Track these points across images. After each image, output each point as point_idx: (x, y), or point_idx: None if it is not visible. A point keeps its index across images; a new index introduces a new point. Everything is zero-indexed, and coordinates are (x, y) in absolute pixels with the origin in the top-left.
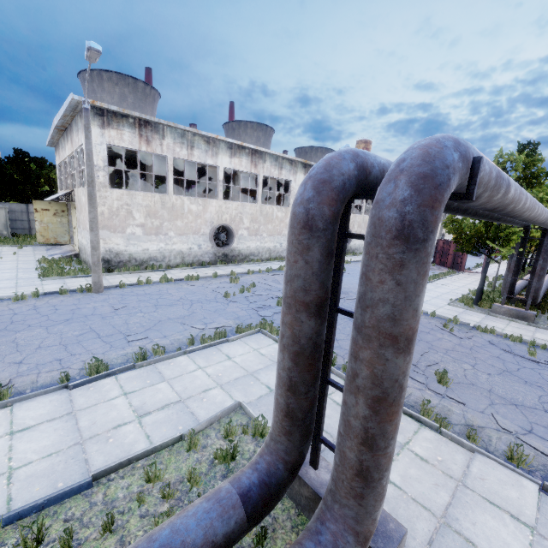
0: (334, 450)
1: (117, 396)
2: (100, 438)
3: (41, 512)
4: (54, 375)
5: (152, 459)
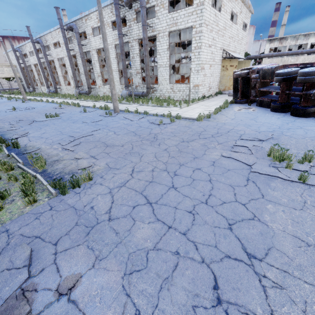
0: None
1: None
2: None
3: None
4: None
5: None
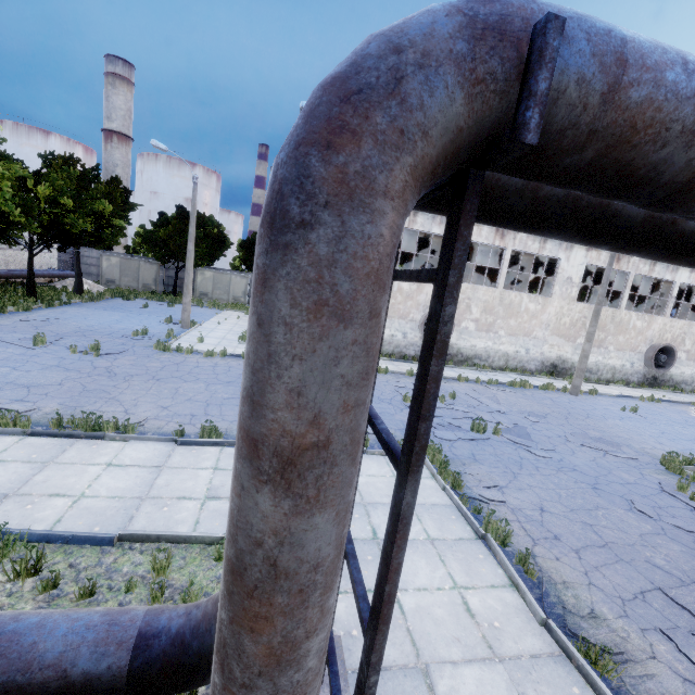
0: (328, 664)
1: (207, 468)
2: (159, 502)
3: (65, 545)
4: (178, 427)
5: (181, 549)
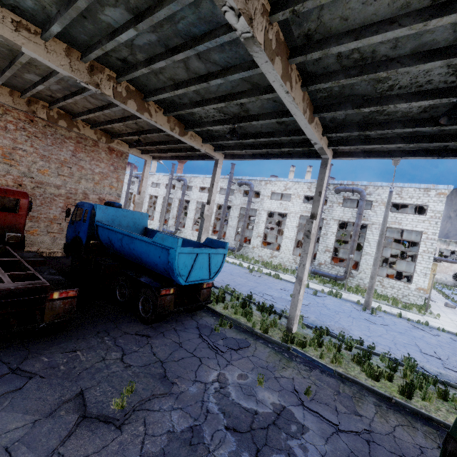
0: None
1: None
2: None
3: None
4: None
5: None
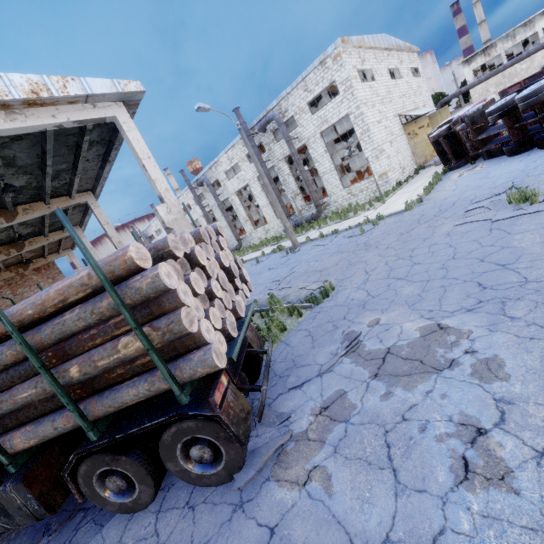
0: None
1: None
2: None
3: None
4: None
5: None
